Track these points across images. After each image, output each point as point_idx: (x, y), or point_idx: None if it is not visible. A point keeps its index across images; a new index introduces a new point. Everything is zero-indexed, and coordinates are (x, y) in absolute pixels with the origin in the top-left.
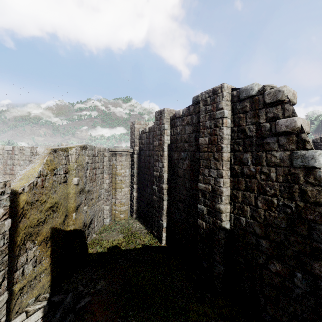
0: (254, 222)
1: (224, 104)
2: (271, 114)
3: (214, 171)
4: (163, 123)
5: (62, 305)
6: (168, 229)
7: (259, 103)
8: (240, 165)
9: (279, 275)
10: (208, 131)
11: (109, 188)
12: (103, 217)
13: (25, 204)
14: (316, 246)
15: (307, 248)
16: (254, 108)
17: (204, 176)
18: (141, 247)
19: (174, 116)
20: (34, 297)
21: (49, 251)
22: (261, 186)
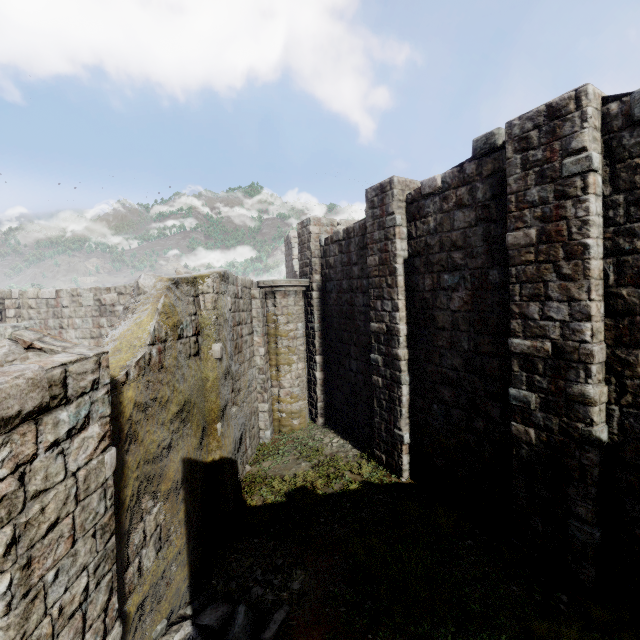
0: None
1: (589, 139)
2: None
3: (559, 306)
4: (392, 212)
5: (229, 634)
6: (413, 446)
7: None
8: (638, 287)
9: None
10: (534, 211)
11: (266, 365)
12: (258, 426)
13: (133, 409)
14: None
15: None
16: None
17: (525, 321)
18: (359, 489)
19: (419, 194)
20: (164, 618)
21: (182, 512)
22: None
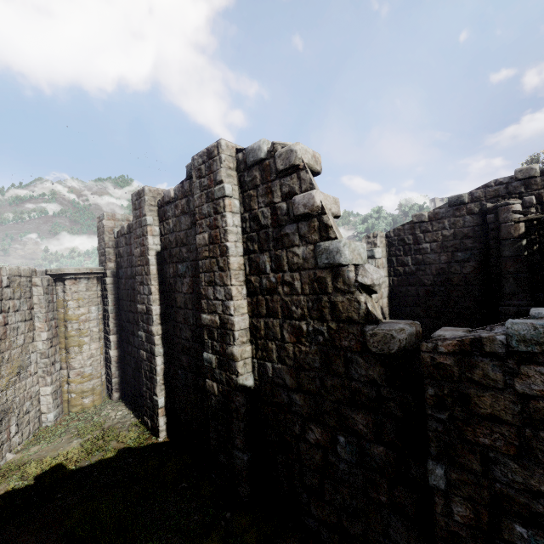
0: (283, 366)
1: (224, 175)
2: (287, 188)
3: (220, 289)
4: (145, 214)
5: None
6: (170, 408)
7: (271, 171)
8: (257, 275)
9: (320, 447)
10: (206, 221)
11: (52, 349)
12: (38, 411)
13: None
14: (355, 387)
15: (346, 393)
16: (266, 180)
17: (207, 300)
18: (113, 456)
19: (164, 201)
20: None
21: None
22: (286, 306)
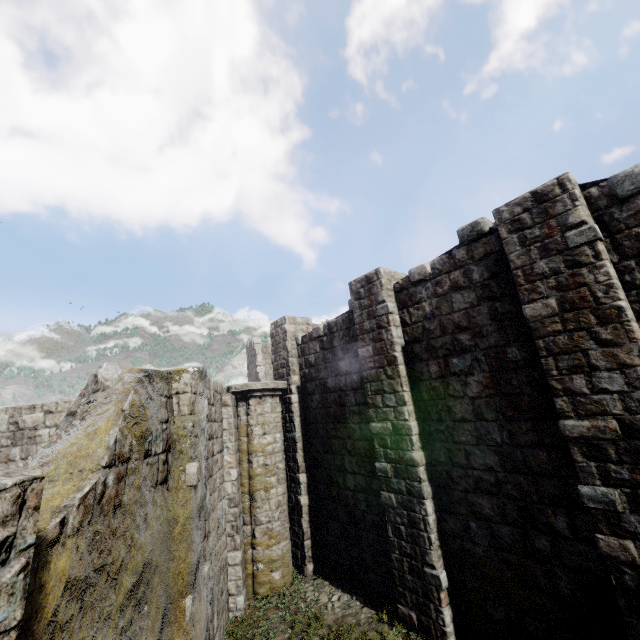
0: None
1: (585, 214)
2: None
3: (611, 375)
4: (383, 300)
5: None
6: (452, 590)
7: None
8: None
9: None
10: (548, 282)
11: (238, 493)
12: (227, 590)
13: (62, 596)
14: None
15: None
16: None
17: (574, 397)
18: None
19: (408, 282)
20: None
21: None
22: None
